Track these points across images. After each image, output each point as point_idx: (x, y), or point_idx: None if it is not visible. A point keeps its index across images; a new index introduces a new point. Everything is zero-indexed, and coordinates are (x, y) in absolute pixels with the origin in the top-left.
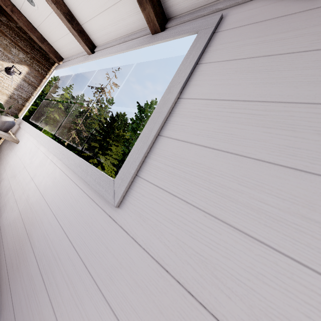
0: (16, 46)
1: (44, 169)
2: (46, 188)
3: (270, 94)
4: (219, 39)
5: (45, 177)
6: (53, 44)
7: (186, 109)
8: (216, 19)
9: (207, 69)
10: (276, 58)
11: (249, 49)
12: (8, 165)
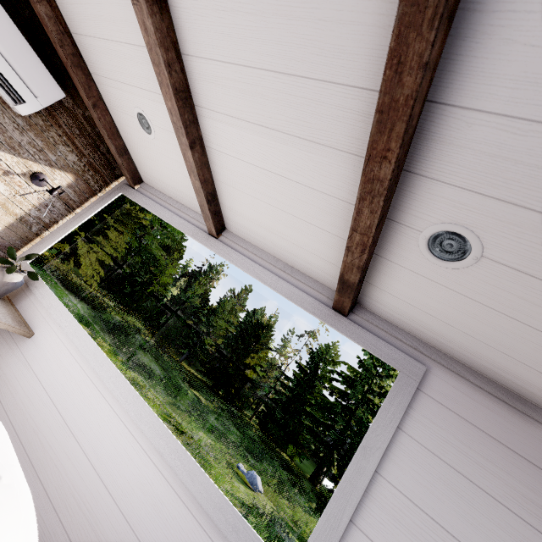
0: (68, 143)
1: (127, 462)
2: (142, 516)
3: (471, 539)
4: (422, 406)
5: (135, 487)
6: (139, 164)
7: (385, 498)
8: (420, 371)
9: (409, 448)
10: (476, 490)
11: (453, 454)
12: (6, 388)
